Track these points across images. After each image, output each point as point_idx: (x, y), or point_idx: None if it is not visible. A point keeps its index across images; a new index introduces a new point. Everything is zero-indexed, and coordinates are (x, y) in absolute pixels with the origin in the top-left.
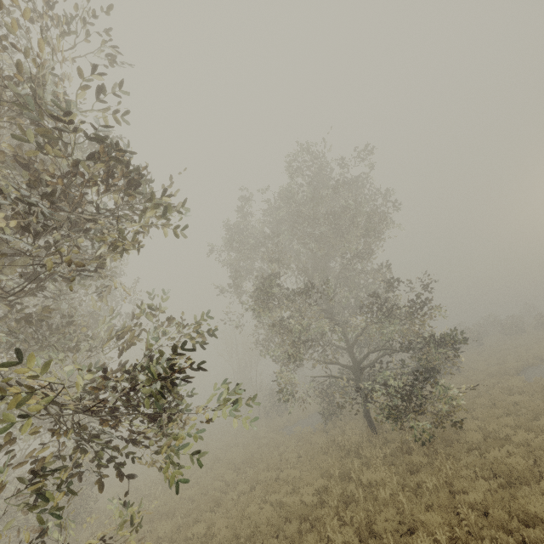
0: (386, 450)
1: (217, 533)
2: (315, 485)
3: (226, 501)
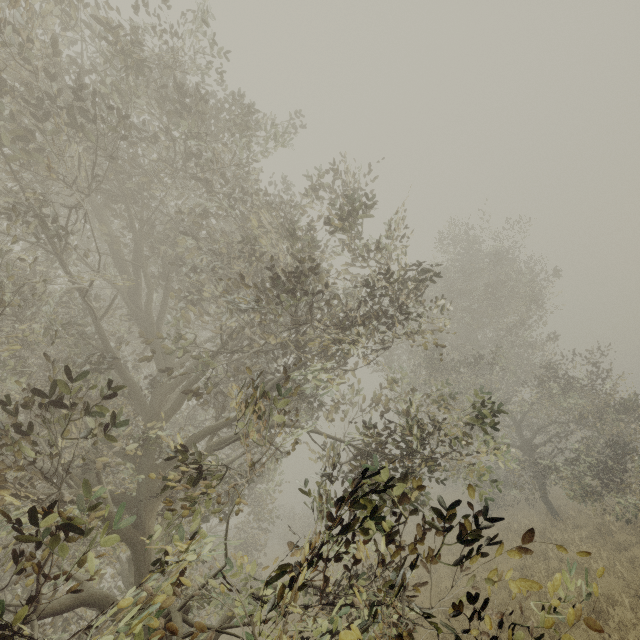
0: (580, 532)
1: (418, 604)
2: (509, 564)
3: (411, 581)
